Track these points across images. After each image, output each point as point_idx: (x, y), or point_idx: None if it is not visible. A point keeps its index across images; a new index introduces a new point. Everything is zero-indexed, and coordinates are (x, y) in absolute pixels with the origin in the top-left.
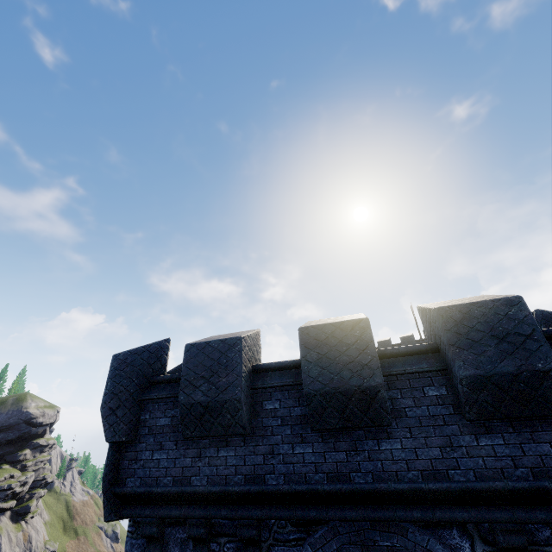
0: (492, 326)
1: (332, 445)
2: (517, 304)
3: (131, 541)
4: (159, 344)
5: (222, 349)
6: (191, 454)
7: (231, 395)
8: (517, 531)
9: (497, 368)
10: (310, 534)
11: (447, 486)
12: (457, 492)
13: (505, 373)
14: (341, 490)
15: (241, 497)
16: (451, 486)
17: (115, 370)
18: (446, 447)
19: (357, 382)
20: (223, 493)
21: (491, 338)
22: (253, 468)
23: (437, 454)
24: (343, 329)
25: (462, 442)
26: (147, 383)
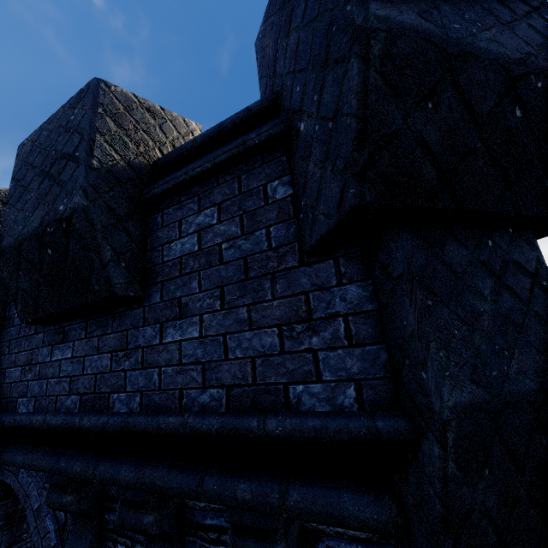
0: (47, 152)
1: None
2: (84, 95)
3: None
4: None
5: None
6: None
7: None
8: (64, 487)
9: (24, 228)
10: None
11: (2, 421)
12: (13, 428)
13: (31, 234)
14: None
15: None
16: (6, 420)
17: None
18: (26, 365)
19: None
20: None
21: (39, 175)
22: None
23: (18, 375)
24: None
25: (39, 358)
26: None
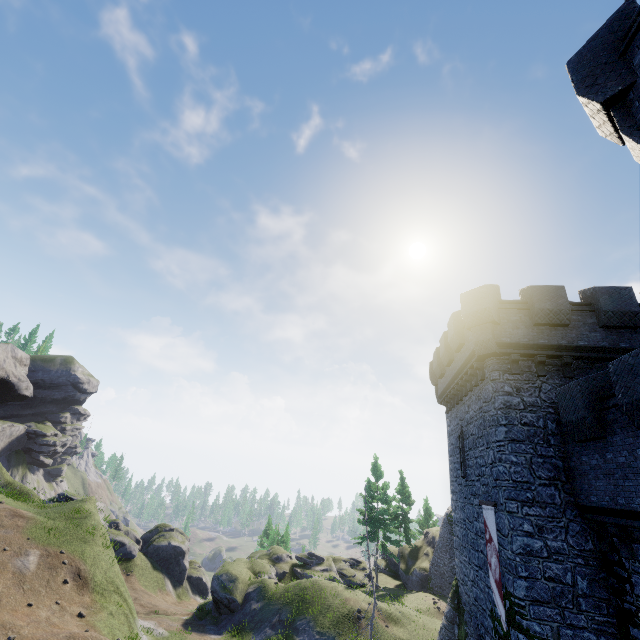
0: None
1: (609, 334)
2: None
3: (498, 365)
4: (497, 286)
5: (555, 289)
6: (536, 332)
7: (565, 307)
8: None
9: None
10: (593, 366)
11: None
12: None
13: None
14: (616, 347)
15: (566, 348)
16: None
17: (489, 291)
18: None
19: (629, 309)
20: (558, 346)
21: None
22: (571, 339)
23: None
24: (620, 289)
25: None
26: (498, 302)
